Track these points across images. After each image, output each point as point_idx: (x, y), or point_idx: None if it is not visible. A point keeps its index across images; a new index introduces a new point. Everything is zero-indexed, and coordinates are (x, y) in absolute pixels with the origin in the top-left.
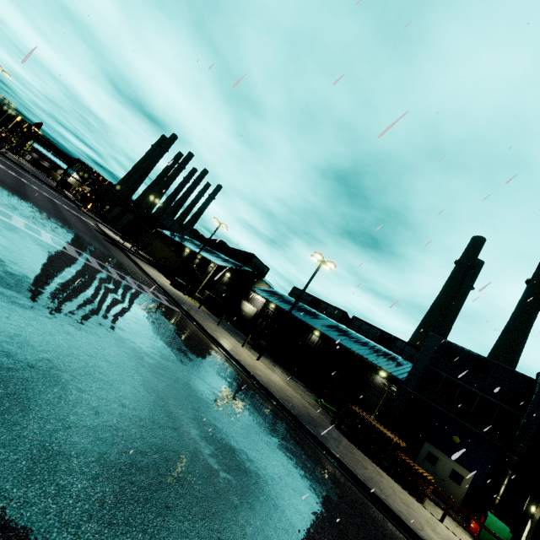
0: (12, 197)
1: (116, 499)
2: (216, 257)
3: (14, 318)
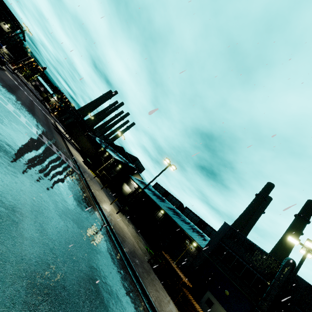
0: (4, 87)
1: None
2: (115, 154)
3: None
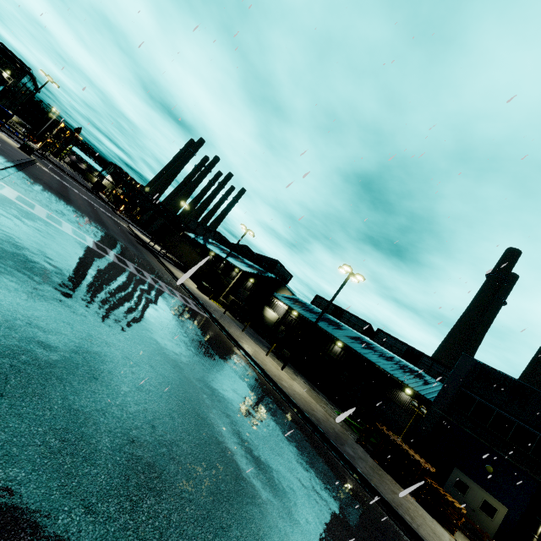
0: (59, 202)
1: (179, 517)
2: (241, 263)
3: (77, 328)
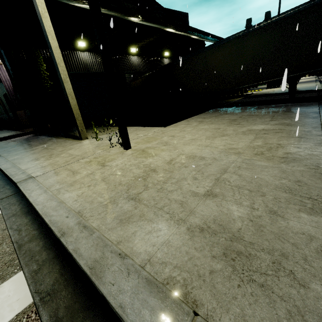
0: None
1: None
2: None
3: None
